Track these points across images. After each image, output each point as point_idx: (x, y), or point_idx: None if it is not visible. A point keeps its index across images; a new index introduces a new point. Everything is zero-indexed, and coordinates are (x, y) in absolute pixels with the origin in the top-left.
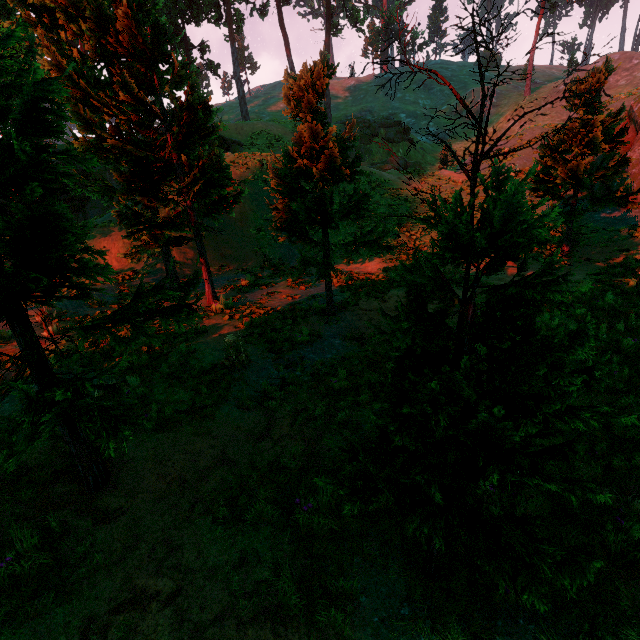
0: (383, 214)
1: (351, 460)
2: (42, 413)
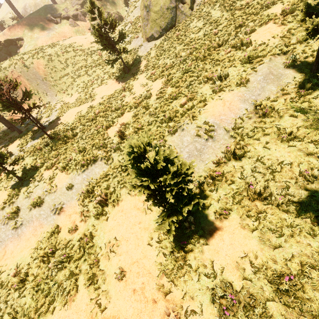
0: (80, 67)
1: None
2: None
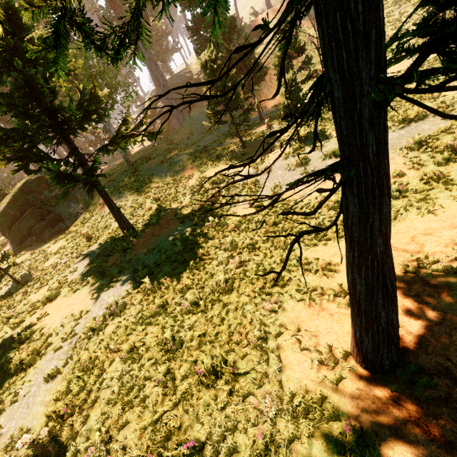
0: None
1: (279, 118)
2: (239, 126)
